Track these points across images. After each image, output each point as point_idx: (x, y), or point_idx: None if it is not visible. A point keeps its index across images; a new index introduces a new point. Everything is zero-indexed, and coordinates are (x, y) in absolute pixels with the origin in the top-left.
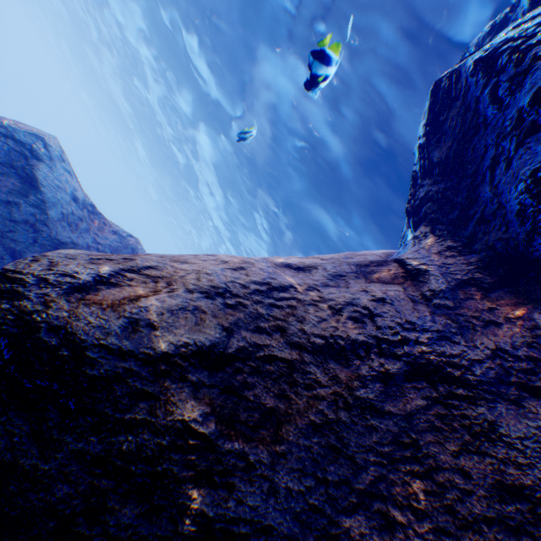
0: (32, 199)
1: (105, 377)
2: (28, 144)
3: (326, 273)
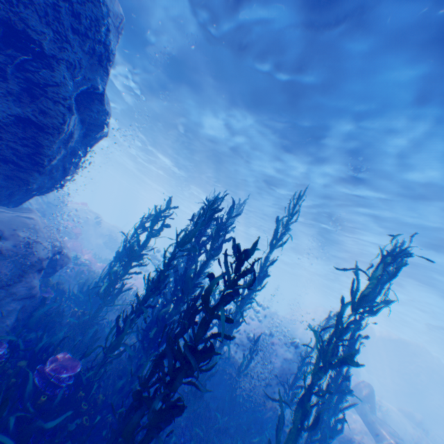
0: None
1: None
2: None
3: None
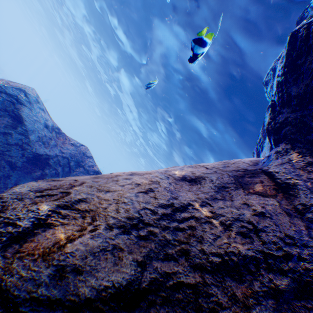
0: (19, 130)
1: None
2: (15, 95)
3: (212, 184)
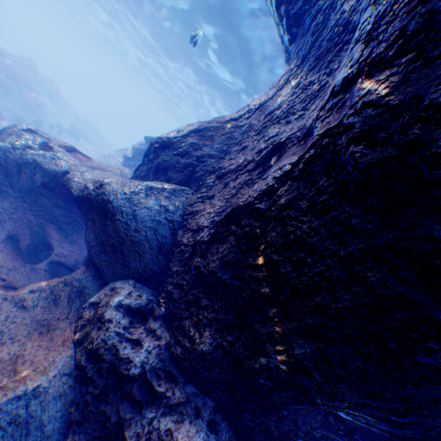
0: None
1: (174, 142)
2: None
3: None
